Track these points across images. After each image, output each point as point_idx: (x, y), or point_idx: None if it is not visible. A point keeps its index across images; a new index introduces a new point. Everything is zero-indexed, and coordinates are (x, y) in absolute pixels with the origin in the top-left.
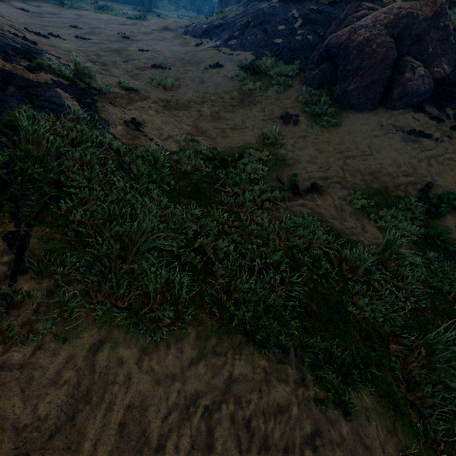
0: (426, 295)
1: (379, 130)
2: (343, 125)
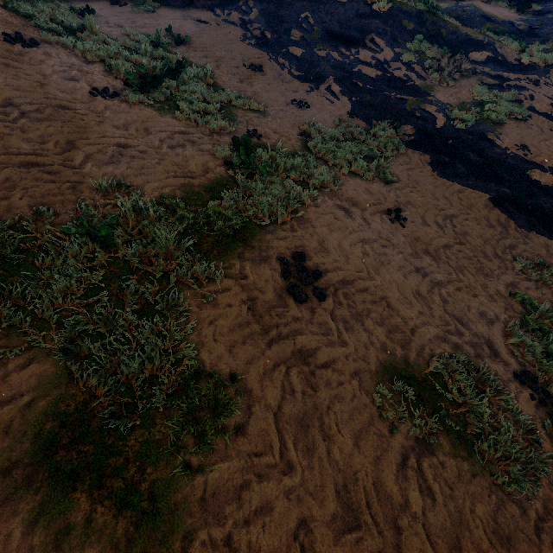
0: (131, 50)
1: (179, 18)
2: (157, 13)
